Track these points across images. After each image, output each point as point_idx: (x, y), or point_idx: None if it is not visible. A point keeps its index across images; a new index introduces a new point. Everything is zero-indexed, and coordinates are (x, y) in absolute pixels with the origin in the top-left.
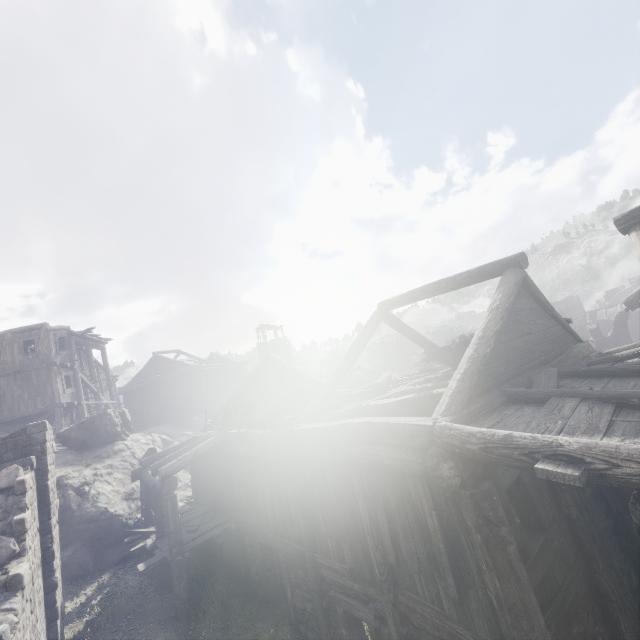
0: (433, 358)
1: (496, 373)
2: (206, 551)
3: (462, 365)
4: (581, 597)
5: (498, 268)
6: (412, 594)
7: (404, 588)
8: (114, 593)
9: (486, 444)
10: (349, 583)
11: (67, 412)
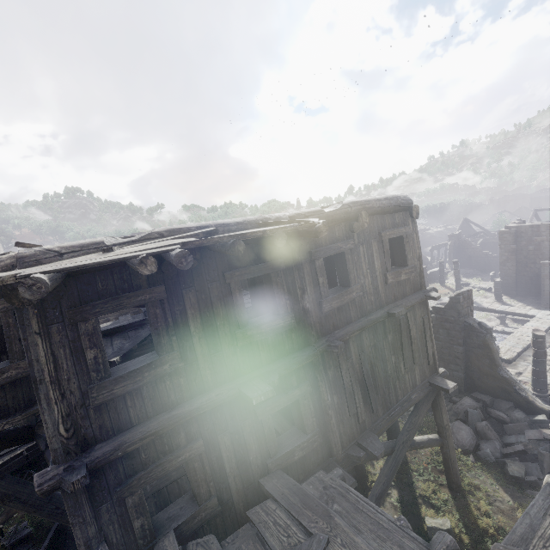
0: None
1: None
2: None
3: None
4: None
5: None
6: None
7: None
8: None
9: None
10: None
11: None
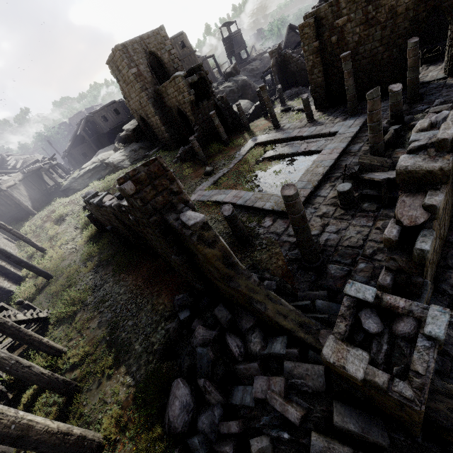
0: None
1: None
2: None
3: None
4: None
5: None
6: None
7: None
8: None
9: None
10: None
11: None
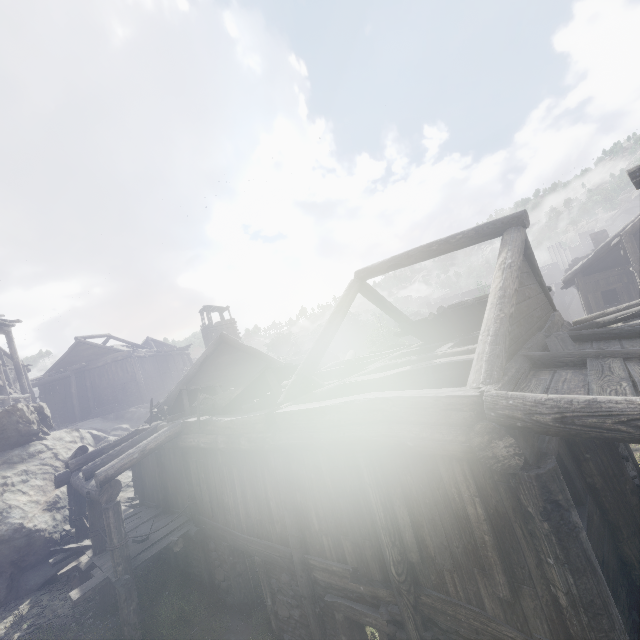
0: (407, 332)
1: (515, 337)
2: (156, 558)
3: (489, 326)
4: (616, 571)
5: (499, 227)
6: (440, 594)
7: (429, 588)
8: (37, 627)
9: (563, 413)
10: (352, 585)
11: None
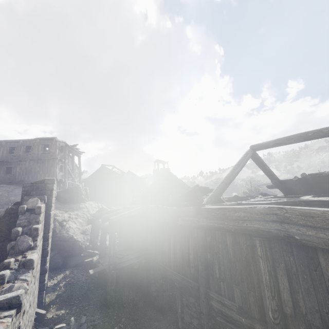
0: (276, 186)
1: None
2: (121, 271)
3: None
4: None
5: None
6: None
7: None
8: (72, 282)
9: None
10: (236, 316)
11: (58, 185)
